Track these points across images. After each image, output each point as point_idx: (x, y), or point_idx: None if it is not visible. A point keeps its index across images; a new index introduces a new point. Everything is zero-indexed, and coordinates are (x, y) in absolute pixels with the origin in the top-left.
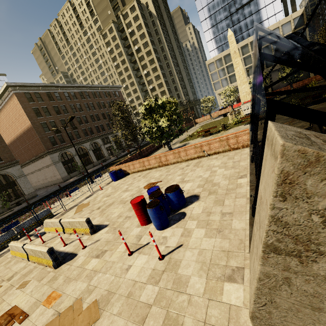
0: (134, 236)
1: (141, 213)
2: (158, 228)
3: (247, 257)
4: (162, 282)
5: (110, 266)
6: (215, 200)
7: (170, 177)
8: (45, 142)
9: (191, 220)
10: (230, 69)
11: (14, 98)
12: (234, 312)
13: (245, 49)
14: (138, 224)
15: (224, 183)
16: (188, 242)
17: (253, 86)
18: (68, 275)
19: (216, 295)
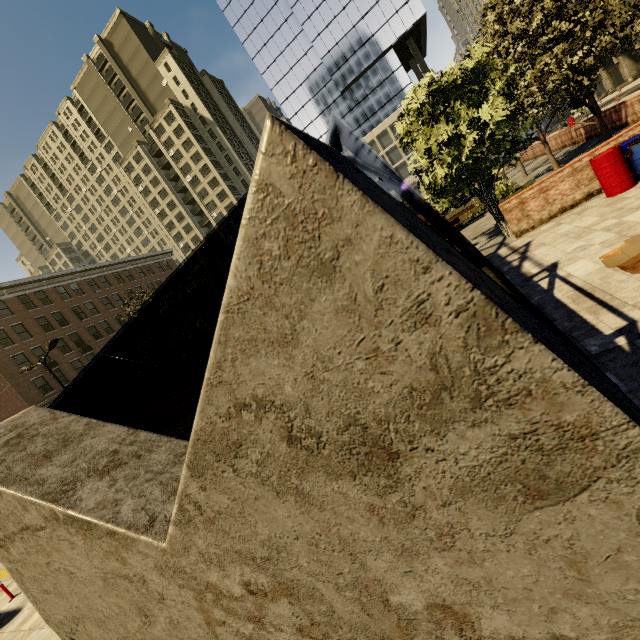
0: None
1: None
2: None
3: None
4: None
5: None
6: None
7: None
8: (26, 391)
9: None
10: None
11: None
12: None
13: (372, 148)
14: None
15: None
16: None
17: None
18: None
19: None
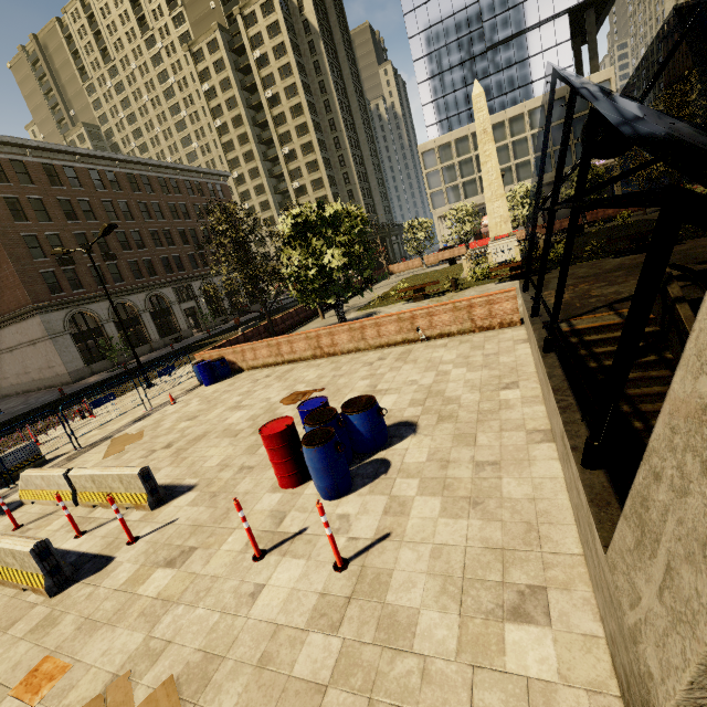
0: (266, 512)
1: (286, 458)
2: (327, 494)
3: (549, 563)
4: (348, 627)
5: (206, 587)
6: (455, 434)
7: (344, 381)
8: (31, 283)
9: (404, 478)
10: (466, 167)
11: None
12: (539, 697)
13: (498, 131)
14: (275, 486)
15: (470, 397)
16: (404, 528)
17: (538, 197)
18: (89, 613)
19: (489, 656)
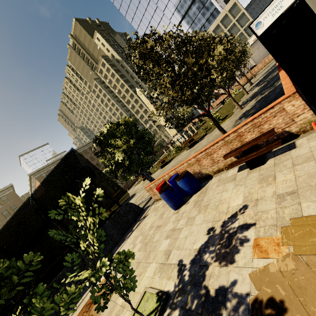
0: None
1: None
2: None
3: None
4: None
5: None
6: None
7: None
8: None
9: None
10: None
11: (36, 181)
12: None
13: None
14: None
15: None
16: None
17: None
18: None
19: None
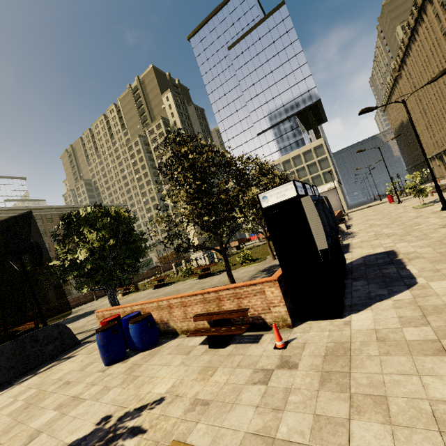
0: None
1: None
2: None
3: None
4: None
5: None
6: None
7: None
8: None
9: None
10: None
11: None
12: None
13: None
14: None
15: None
16: None
17: None
18: None
19: None
